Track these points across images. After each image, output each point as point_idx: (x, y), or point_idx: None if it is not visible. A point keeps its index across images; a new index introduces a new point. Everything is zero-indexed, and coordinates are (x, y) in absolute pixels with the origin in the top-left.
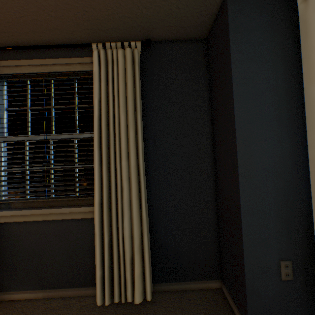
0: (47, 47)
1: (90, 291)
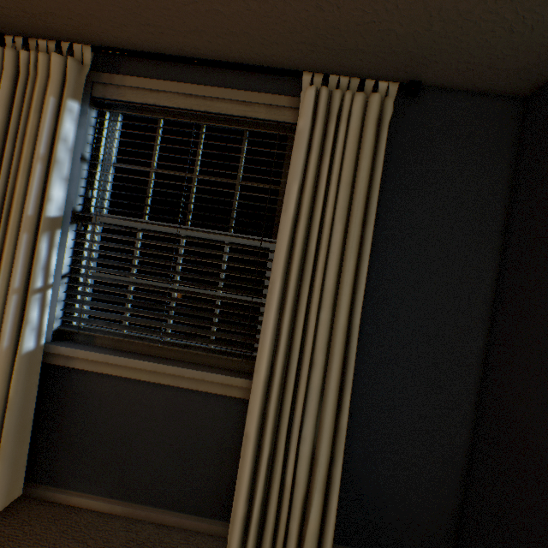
0: (218, 66)
1: (206, 525)
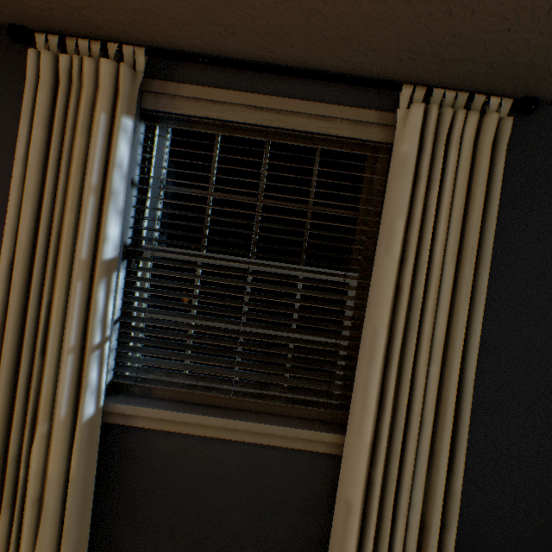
0: (301, 76)
1: None
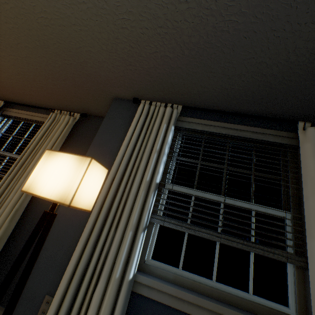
0: (34, 107)
1: None
